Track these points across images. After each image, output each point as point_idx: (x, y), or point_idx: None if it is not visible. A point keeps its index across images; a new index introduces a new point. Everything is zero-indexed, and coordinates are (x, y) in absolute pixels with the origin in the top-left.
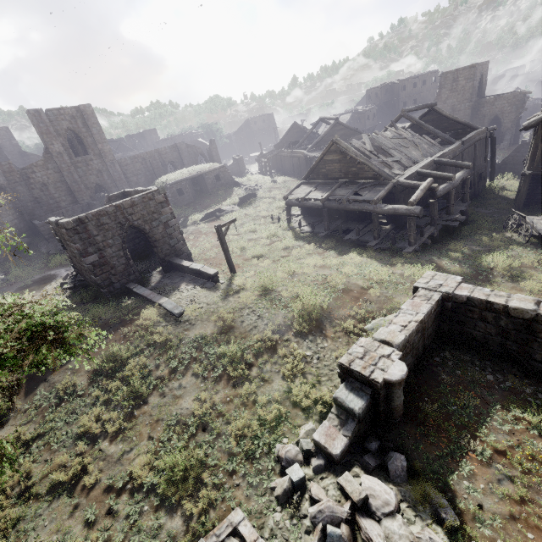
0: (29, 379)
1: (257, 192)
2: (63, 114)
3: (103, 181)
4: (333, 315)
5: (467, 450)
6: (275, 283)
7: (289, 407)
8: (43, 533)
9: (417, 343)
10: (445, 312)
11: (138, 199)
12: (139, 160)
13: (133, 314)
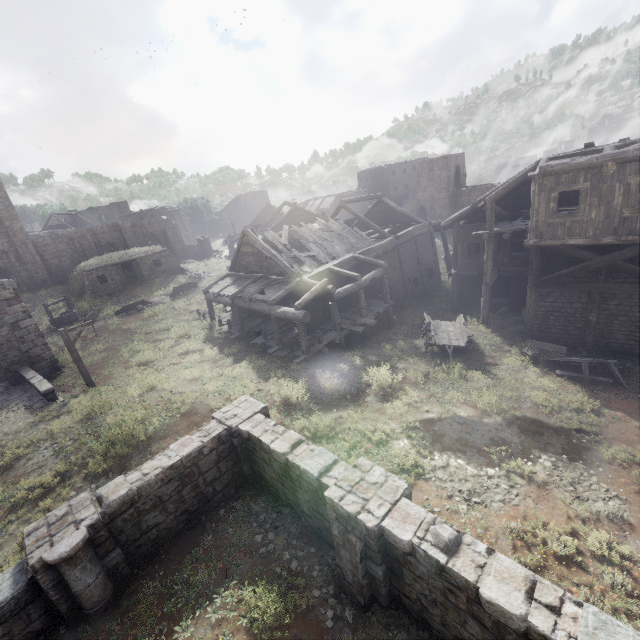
0: None
1: (202, 281)
2: None
3: (9, 264)
4: (150, 448)
5: None
6: (113, 403)
7: None
8: None
9: (176, 494)
10: (237, 450)
11: None
12: (64, 240)
13: None
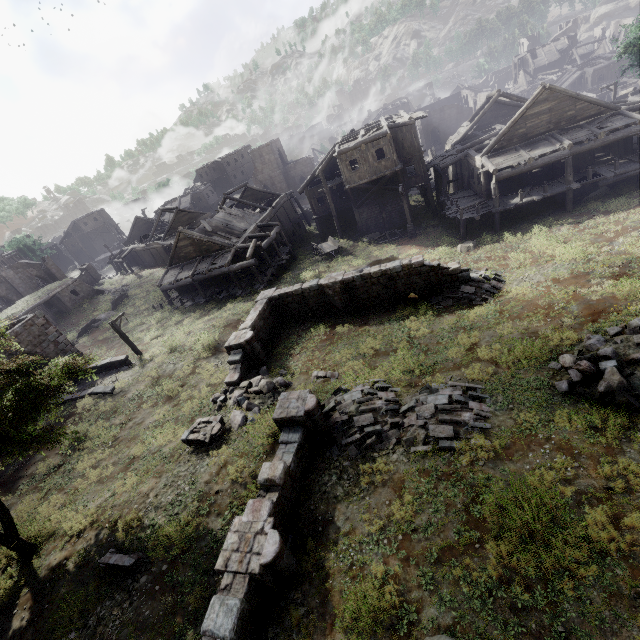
0: (2, 486)
1: (128, 292)
2: None
3: None
4: (224, 340)
5: (292, 354)
6: (178, 342)
7: (212, 387)
8: (95, 498)
9: (264, 326)
10: (275, 308)
11: (20, 329)
12: None
13: (69, 411)
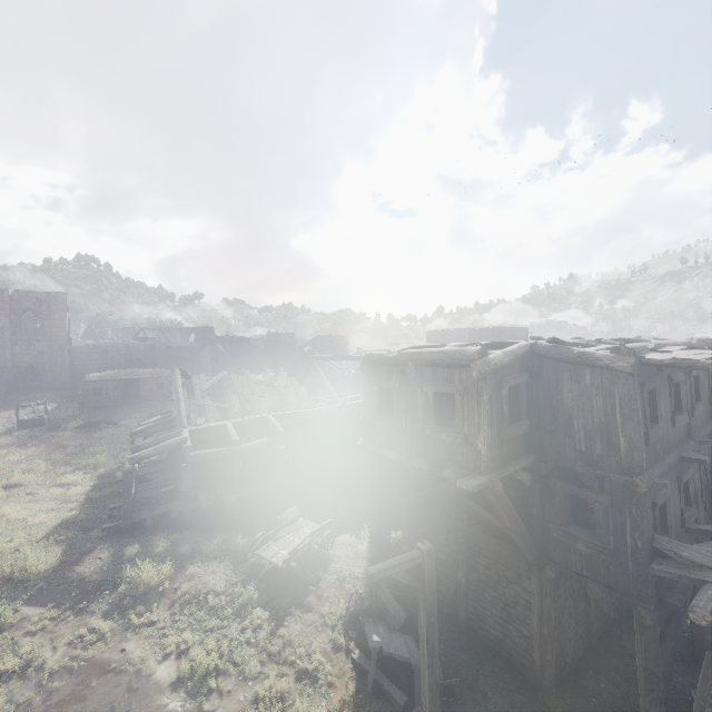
0: None
1: None
2: (31, 297)
3: (41, 363)
4: None
5: None
6: None
7: None
8: None
9: None
10: None
11: None
12: (99, 351)
13: None
